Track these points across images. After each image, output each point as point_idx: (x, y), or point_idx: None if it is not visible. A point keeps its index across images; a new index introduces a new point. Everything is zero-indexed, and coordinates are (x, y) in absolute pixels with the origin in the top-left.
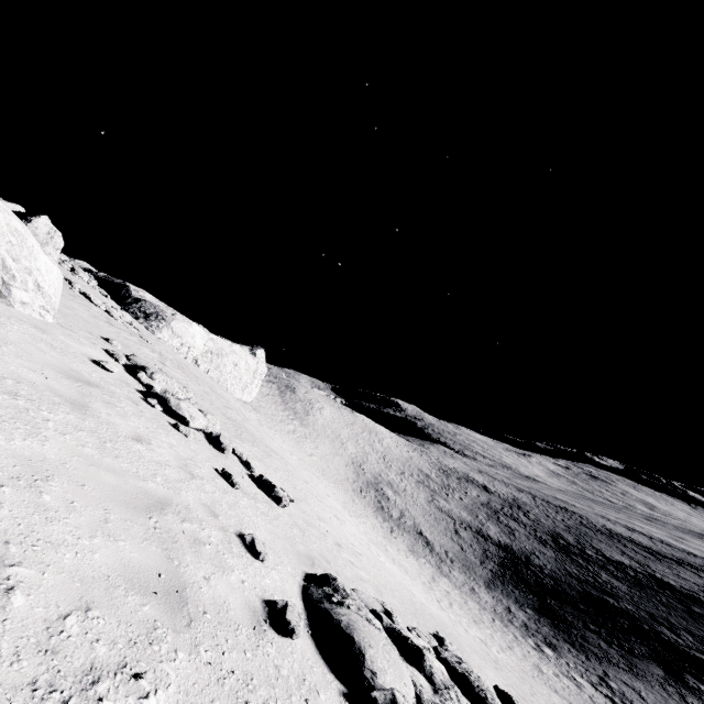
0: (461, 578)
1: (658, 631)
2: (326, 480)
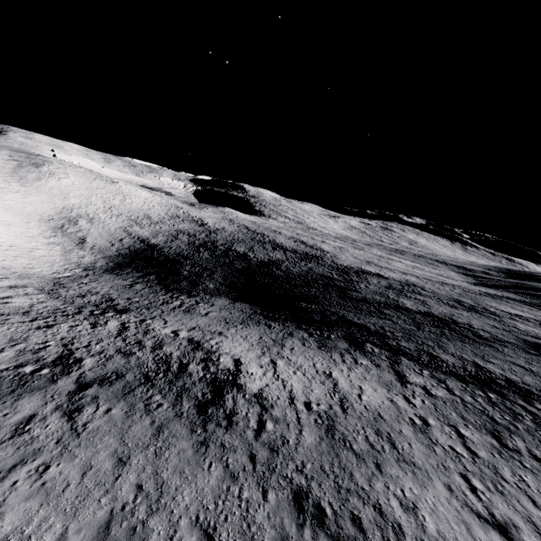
0: (83, 254)
1: (182, 267)
2: (4, 211)
